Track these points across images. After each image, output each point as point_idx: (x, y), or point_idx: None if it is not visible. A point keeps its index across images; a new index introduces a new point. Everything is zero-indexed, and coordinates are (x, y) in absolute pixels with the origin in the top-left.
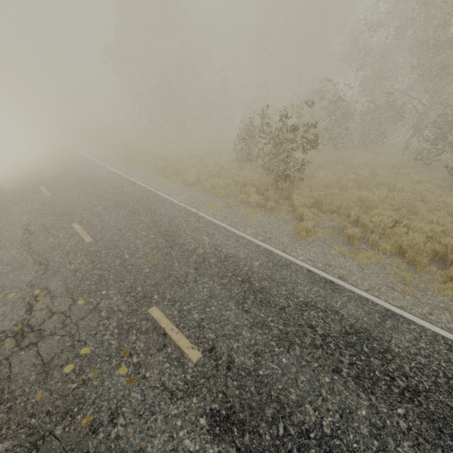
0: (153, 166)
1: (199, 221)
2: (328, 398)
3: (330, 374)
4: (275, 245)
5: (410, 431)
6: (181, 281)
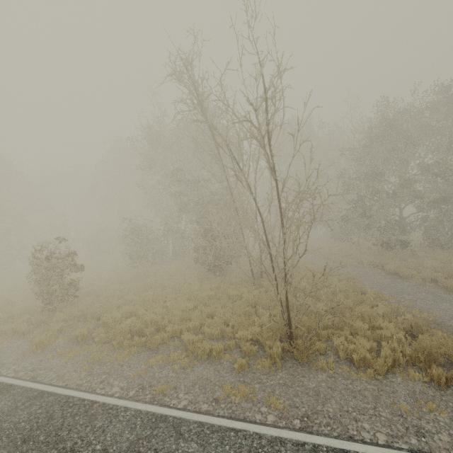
0: None
1: None
2: None
3: None
4: None
5: None
6: None
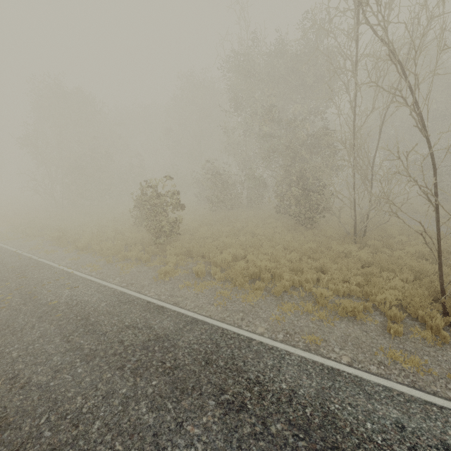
0: (50, 237)
1: (69, 279)
2: (100, 388)
3: (114, 371)
4: (134, 288)
5: (152, 393)
6: (17, 329)
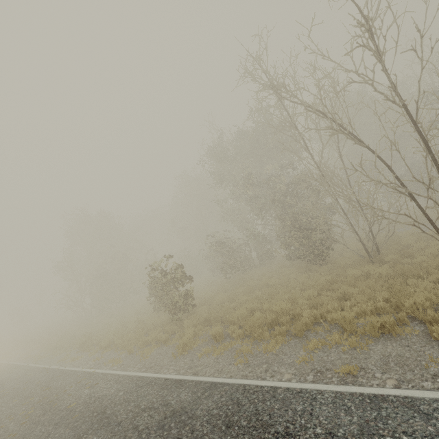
0: (77, 345)
1: (90, 378)
2: None
3: None
4: (153, 371)
5: None
6: None
